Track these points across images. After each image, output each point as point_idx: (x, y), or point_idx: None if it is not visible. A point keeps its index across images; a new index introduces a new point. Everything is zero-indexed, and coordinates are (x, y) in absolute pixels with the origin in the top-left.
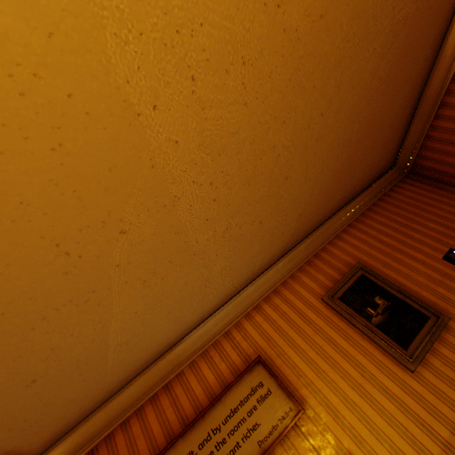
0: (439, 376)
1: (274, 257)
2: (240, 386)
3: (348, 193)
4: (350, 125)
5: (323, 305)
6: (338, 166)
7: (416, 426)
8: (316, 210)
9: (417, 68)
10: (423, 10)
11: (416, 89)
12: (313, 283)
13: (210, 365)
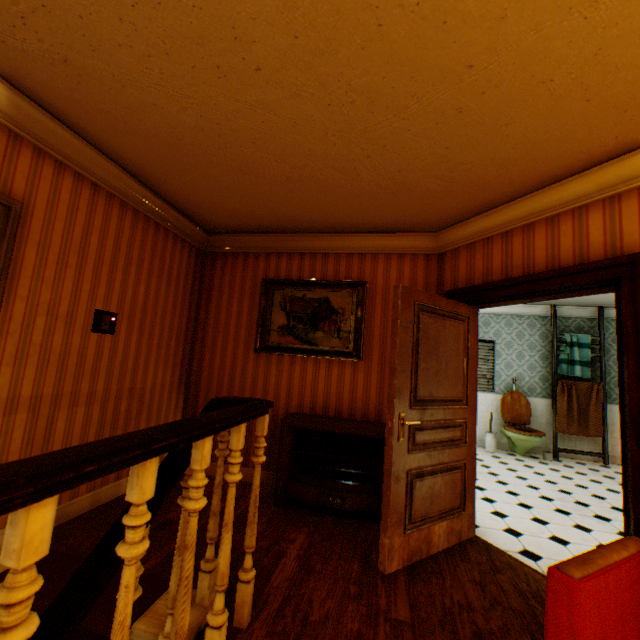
0: None
1: None
2: None
3: (153, 173)
4: (250, 140)
5: None
6: (188, 136)
7: None
8: (96, 108)
9: (314, 217)
10: (362, 198)
11: (294, 225)
12: None
13: None
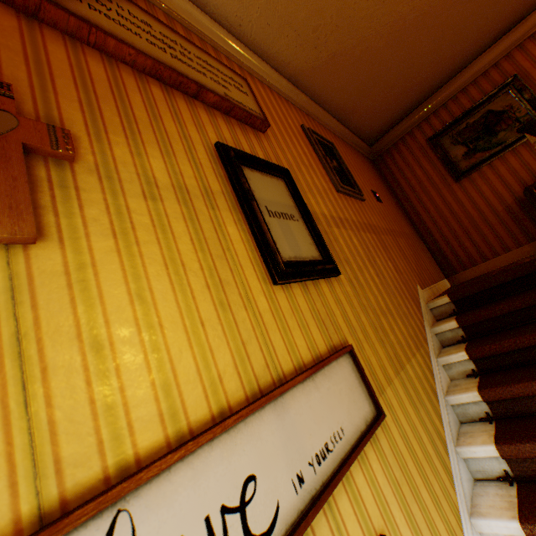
0: (349, 206)
1: (287, 68)
2: (222, 67)
3: (350, 111)
4: (414, 28)
5: (301, 129)
6: (378, 58)
7: (329, 203)
8: (337, 79)
9: (446, 67)
10: (486, 13)
11: (429, 89)
12: (299, 118)
13: (189, 39)
